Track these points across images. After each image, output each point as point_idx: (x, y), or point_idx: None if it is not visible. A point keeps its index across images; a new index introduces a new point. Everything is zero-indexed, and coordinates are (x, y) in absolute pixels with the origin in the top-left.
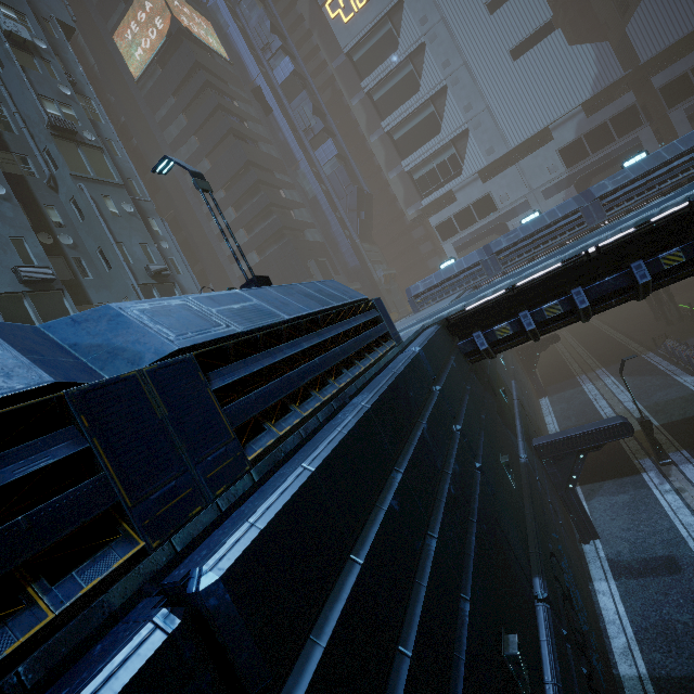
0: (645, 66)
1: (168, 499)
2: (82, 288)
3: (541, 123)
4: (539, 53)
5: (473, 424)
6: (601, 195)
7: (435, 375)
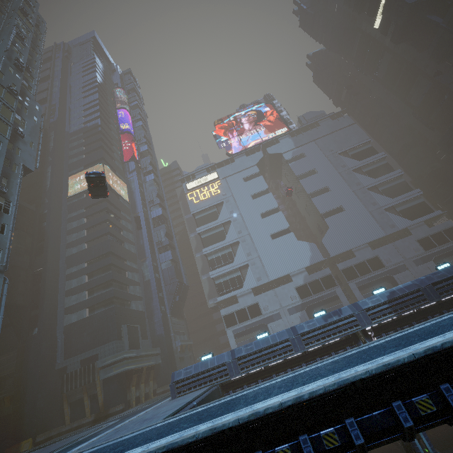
0: (333, 258)
1: None
2: None
3: (286, 271)
4: (284, 239)
5: None
6: (301, 332)
7: None
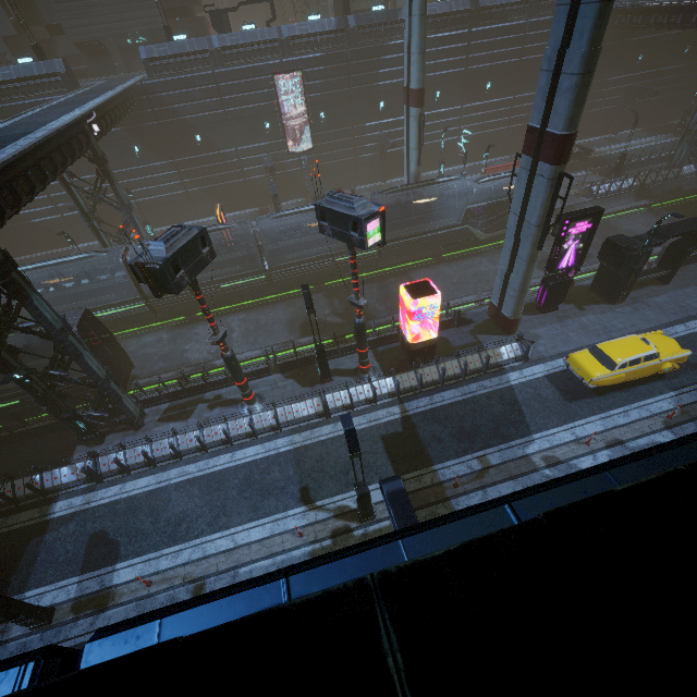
0: None
1: (529, 15)
2: None
3: None
4: None
5: None
6: None
7: None
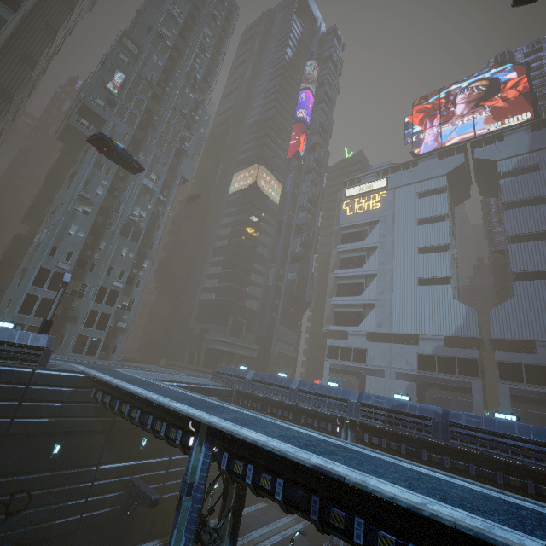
0: (500, 341)
1: None
2: (84, 275)
3: (416, 330)
4: (433, 290)
5: (40, 411)
6: (300, 389)
7: (33, 382)
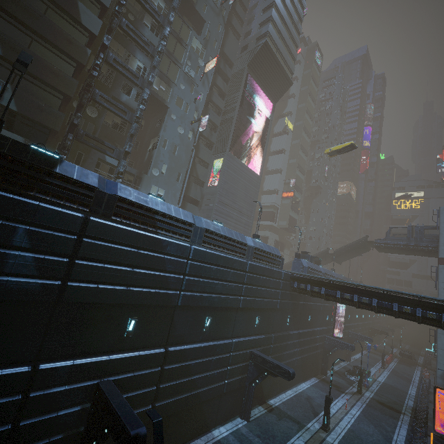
0: None
1: None
2: None
3: None
4: None
5: None
6: None
7: None
